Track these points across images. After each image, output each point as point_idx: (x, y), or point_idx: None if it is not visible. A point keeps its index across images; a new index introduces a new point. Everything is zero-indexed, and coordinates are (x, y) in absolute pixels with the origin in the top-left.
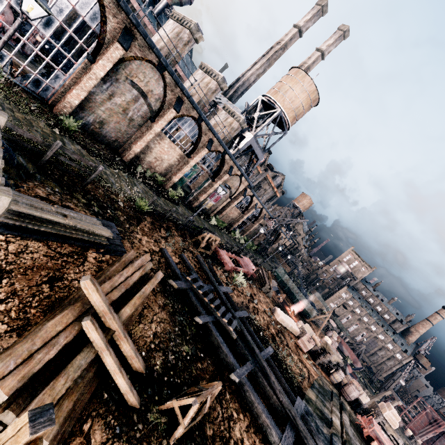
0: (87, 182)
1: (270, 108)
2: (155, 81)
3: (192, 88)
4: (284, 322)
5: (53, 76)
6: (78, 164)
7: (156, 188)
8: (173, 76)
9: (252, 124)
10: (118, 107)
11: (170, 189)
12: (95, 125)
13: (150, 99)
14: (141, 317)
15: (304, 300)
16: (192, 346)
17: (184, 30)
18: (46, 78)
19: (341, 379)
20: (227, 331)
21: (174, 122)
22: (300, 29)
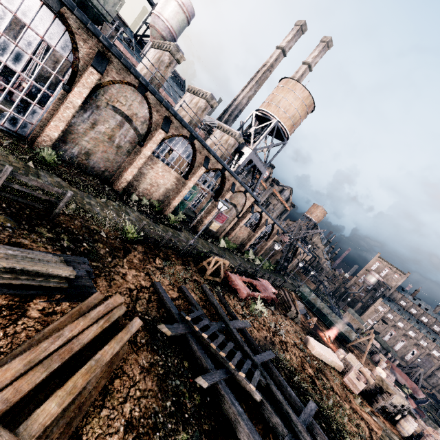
0: (56, 213)
1: (266, 121)
2: (138, 103)
3: (182, 111)
4: (322, 356)
5: (29, 111)
6: (50, 195)
7: (153, 215)
8: (155, 94)
9: (249, 140)
10: (103, 135)
11: (170, 214)
12: (81, 157)
13: (136, 123)
14: (107, 396)
15: (339, 321)
16: (194, 430)
17: (164, 53)
18: (23, 115)
19: (412, 429)
20: (246, 390)
21: (165, 144)
22: (283, 49)
